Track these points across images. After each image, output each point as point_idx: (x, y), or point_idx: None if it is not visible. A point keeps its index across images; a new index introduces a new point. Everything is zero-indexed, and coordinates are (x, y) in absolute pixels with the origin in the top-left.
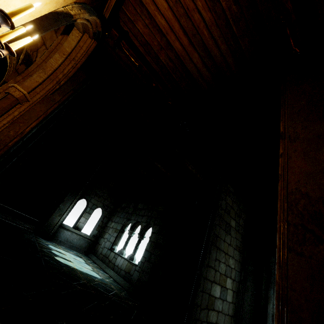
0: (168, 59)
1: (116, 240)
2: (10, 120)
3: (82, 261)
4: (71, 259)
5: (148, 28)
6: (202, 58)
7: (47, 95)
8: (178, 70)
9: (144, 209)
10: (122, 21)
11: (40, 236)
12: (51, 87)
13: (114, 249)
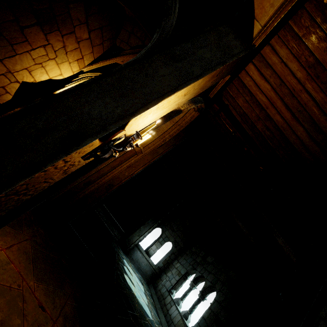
0: (265, 129)
1: (176, 285)
2: (128, 165)
3: (142, 289)
4: (135, 282)
5: (248, 103)
6: (308, 132)
7: (154, 149)
8: (276, 139)
9: (212, 265)
10: (225, 97)
11: (121, 247)
12: (159, 143)
13: (172, 294)
